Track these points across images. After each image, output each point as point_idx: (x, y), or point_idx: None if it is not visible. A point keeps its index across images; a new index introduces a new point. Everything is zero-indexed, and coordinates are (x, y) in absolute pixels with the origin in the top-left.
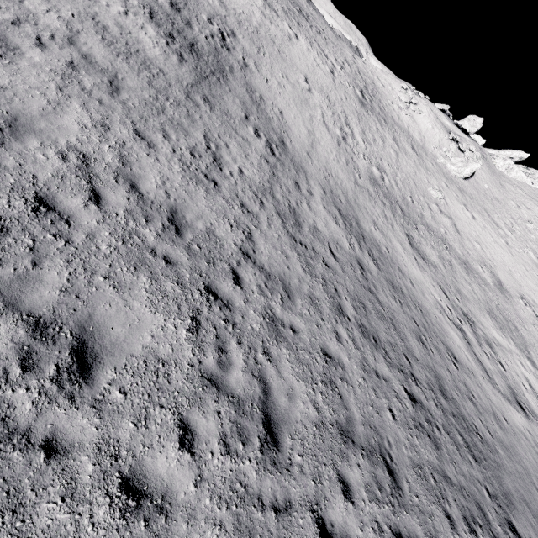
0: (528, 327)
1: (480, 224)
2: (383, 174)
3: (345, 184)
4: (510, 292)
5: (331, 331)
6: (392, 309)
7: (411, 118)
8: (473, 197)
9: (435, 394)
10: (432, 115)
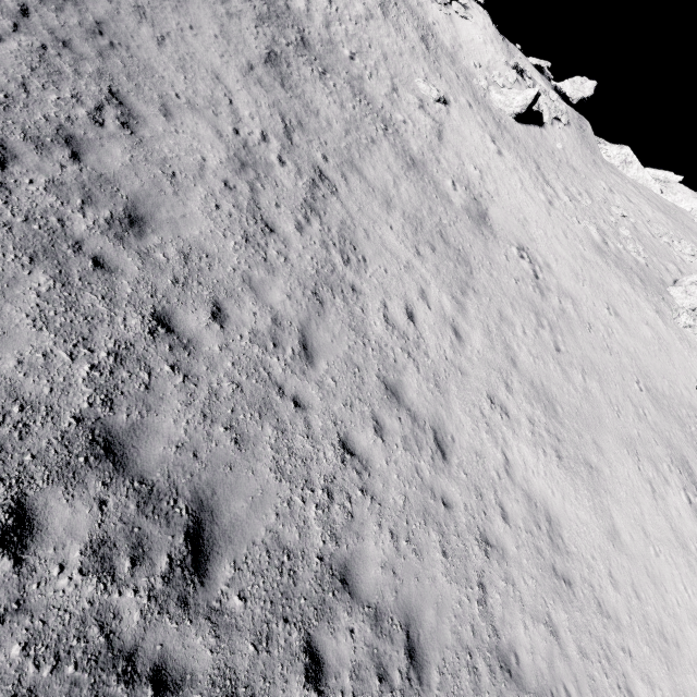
0: (499, 275)
1: (507, 164)
2: None
3: None
4: (497, 233)
5: None
6: None
7: (447, 18)
8: (521, 142)
9: None
10: (491, 30)
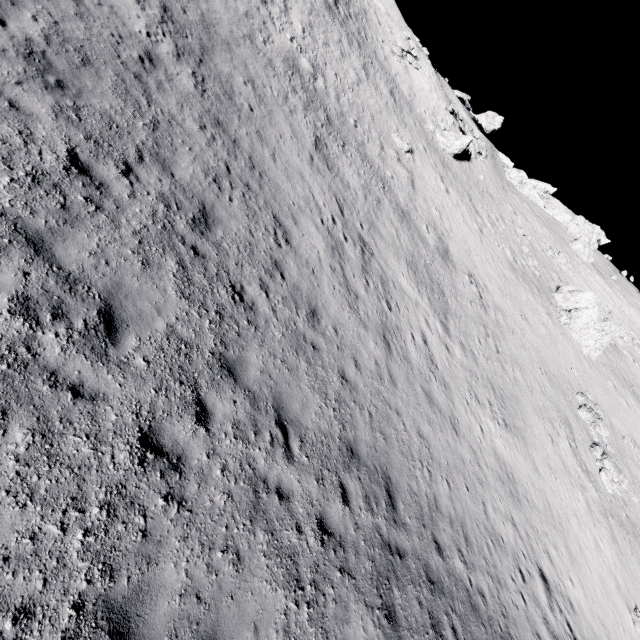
0: (462, 300)
1: (453, 200)
2: (319, 75)
3: (220, 19)
4: (456, 265)
5: None
6: (176, 121)
7: (404, 69)
8: (458, 178)
9: (171, 213)
10: (434, 79)
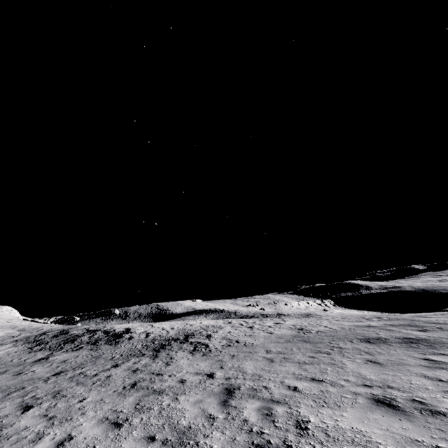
0: None
1: None
2: None
3: None
4: None
5: (70, 445)
6: None
7: None
8: None
9: None
10: None
